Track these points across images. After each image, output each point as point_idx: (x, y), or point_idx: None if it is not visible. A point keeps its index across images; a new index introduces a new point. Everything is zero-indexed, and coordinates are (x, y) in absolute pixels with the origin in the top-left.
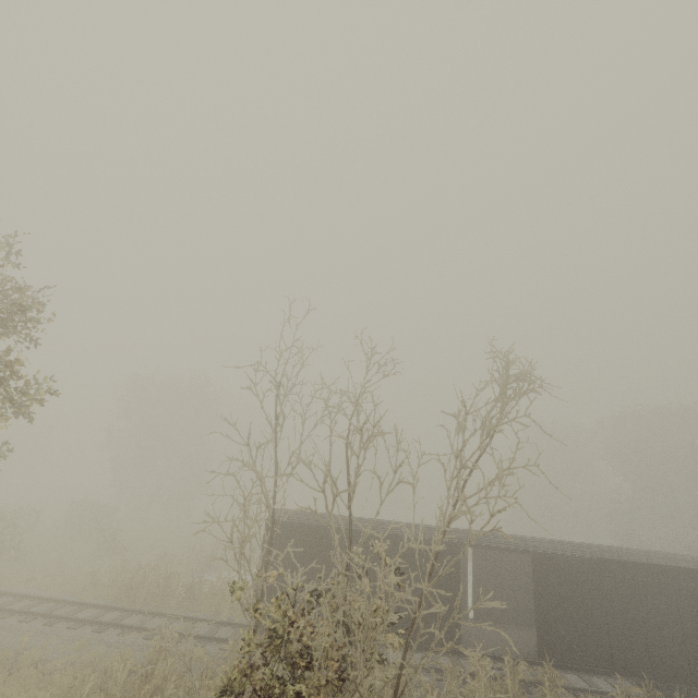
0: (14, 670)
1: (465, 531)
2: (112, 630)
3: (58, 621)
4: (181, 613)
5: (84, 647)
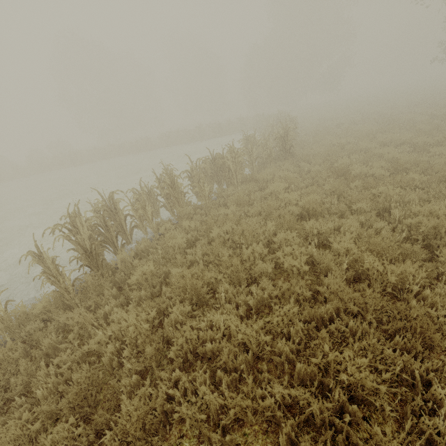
0: None
1: None
2: None
3: None
4: None
5: None
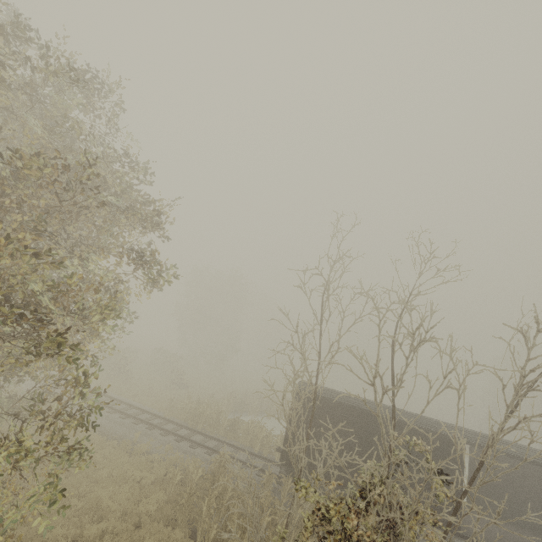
0: (132, 454)
1: (468, 431)
2: (186, 442)
3: (154, 427)
4: (227, 440)
5: (170, 449)
